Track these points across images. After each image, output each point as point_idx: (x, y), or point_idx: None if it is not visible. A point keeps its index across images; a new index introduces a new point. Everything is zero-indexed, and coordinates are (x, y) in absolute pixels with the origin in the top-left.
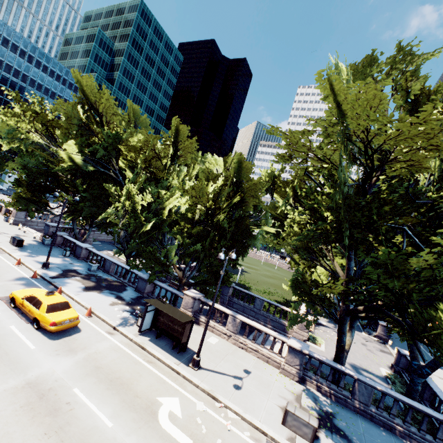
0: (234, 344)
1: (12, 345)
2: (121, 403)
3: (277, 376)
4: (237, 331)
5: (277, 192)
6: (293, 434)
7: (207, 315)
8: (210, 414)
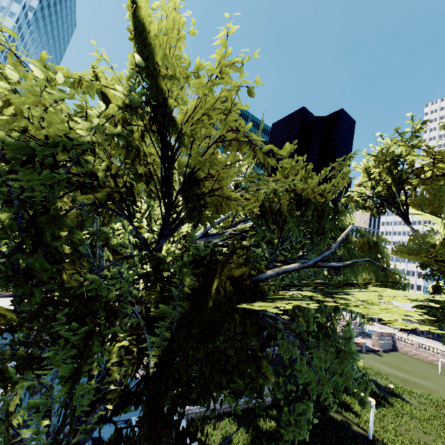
0: None
1: None
2: None
3: None
4: None
5: (418, 207)
6: None
7: None
8: None
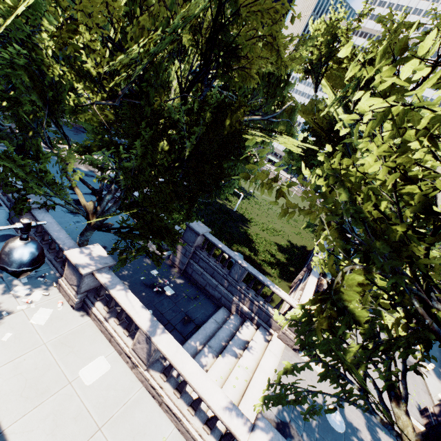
0: (142, 382)
1: None
2: None
3: None
4: (149, 363)
5: (328, 79)
6: None
7: (107, 307)
8: None
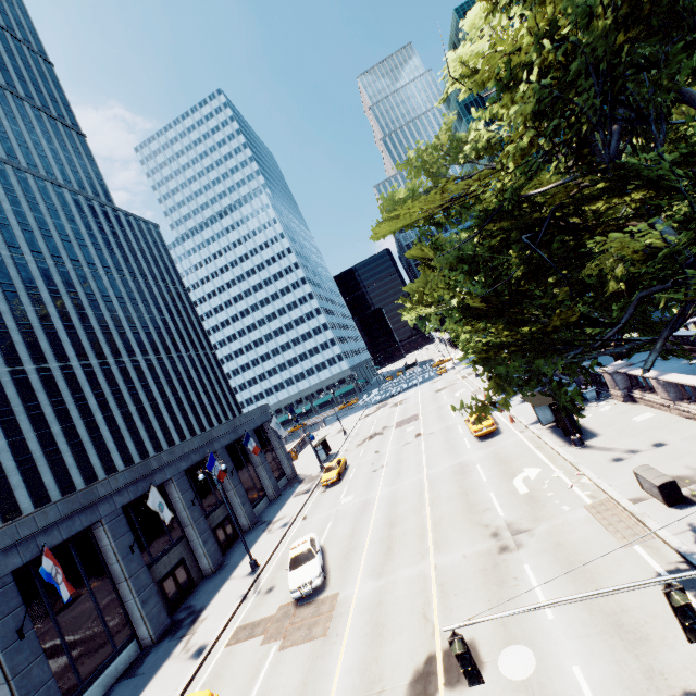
0: (679, 415)
1: (460, 447)
2: (497, 471)
3: None
4: (670, 397)
5: None
6: (648, 497)
7: (639, 388)
8: (560, 479)
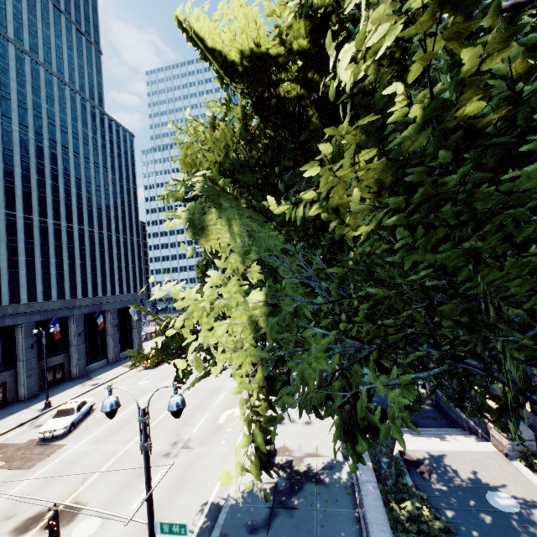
0: None
1: None
2: (228, 401)
3: (330, 439)
4: None
5: None
6: None
7: None
8: None
